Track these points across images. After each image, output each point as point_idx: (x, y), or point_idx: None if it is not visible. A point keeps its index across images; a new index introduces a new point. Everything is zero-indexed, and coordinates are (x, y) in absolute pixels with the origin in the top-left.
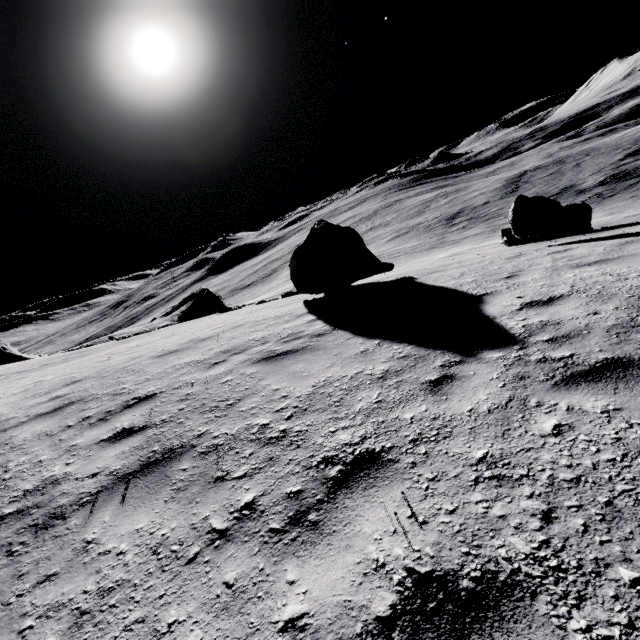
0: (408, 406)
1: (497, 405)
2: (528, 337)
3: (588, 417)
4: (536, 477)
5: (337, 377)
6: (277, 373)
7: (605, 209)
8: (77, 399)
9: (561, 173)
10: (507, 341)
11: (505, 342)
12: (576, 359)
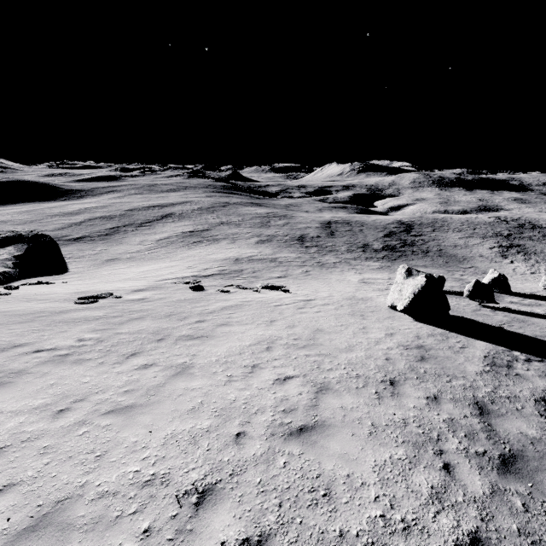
0: None
1: None
2: None
3: None
4: None
5: None
6: None
7: None
8: (472, 400)
9: (355, 232)
10: None
11: None
12: None
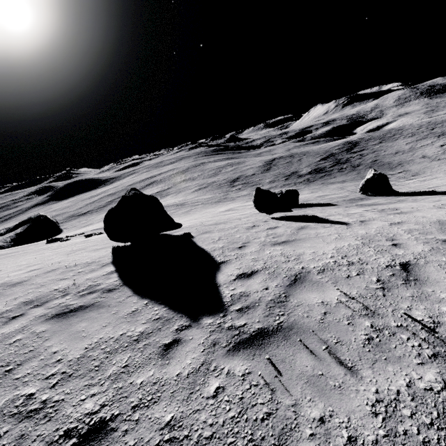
0: (143, 370)
1: (194, 369)
2: (230, 306)
3: (234, 380)
4: (192, 437)
5: (106, 338)
6: (62, 332)
7: (310, 189)
8: None
9: (292, 163)
10: (219, 308)
11: (217, 309)
12: (245, 328)
